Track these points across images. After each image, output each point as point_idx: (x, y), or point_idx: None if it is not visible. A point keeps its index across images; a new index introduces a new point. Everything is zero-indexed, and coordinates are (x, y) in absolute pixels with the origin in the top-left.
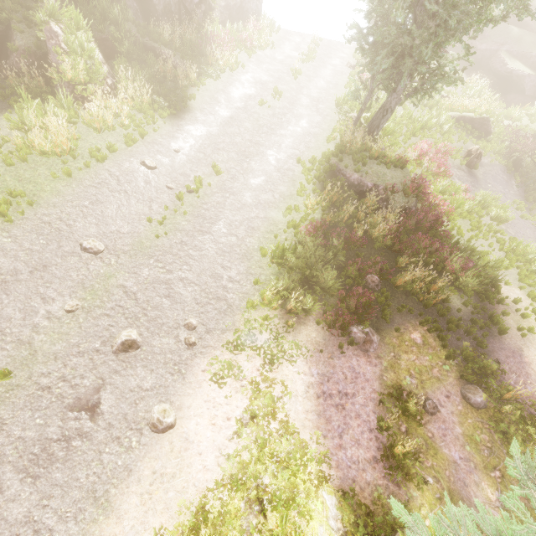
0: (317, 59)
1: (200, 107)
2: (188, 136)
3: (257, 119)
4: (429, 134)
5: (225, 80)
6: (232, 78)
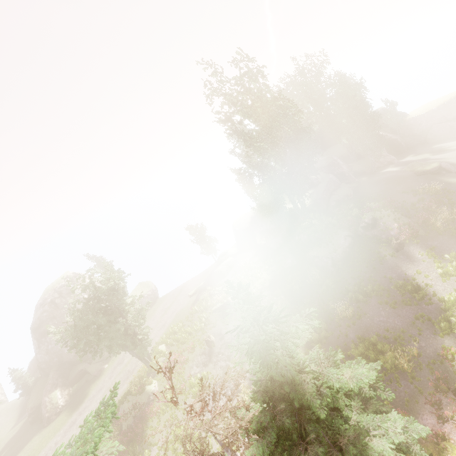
0: (175, 304)
1: (91, 394)
2: (75, 420)
3: (110, 386)
4: (192, 337)
5: (113, 364)
6: (117, 359)
